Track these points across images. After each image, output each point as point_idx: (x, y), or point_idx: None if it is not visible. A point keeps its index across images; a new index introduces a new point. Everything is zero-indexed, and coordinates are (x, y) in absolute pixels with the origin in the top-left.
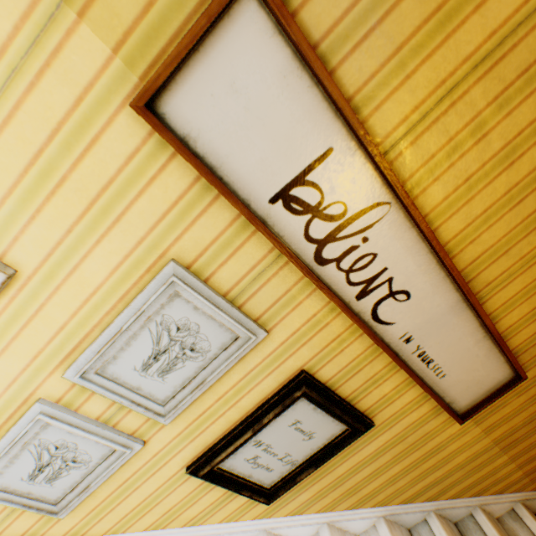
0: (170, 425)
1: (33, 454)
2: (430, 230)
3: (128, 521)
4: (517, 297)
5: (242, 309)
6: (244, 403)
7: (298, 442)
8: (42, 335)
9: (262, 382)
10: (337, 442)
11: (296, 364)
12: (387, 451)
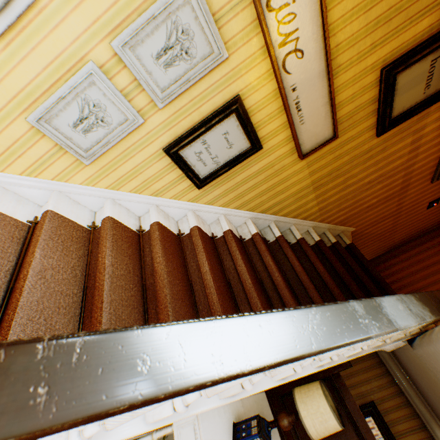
0: (160, 112)
1: (79, 107)
2: (326, 7)
3: (122, 182)
4: (349, 83)
5: (219, 32)
6: (203, 110)
7: (224, 149)
8: (102, 4)
9: (216, 97)
10: (242, 155)
11: (236, 90)
12: (263, 173)
